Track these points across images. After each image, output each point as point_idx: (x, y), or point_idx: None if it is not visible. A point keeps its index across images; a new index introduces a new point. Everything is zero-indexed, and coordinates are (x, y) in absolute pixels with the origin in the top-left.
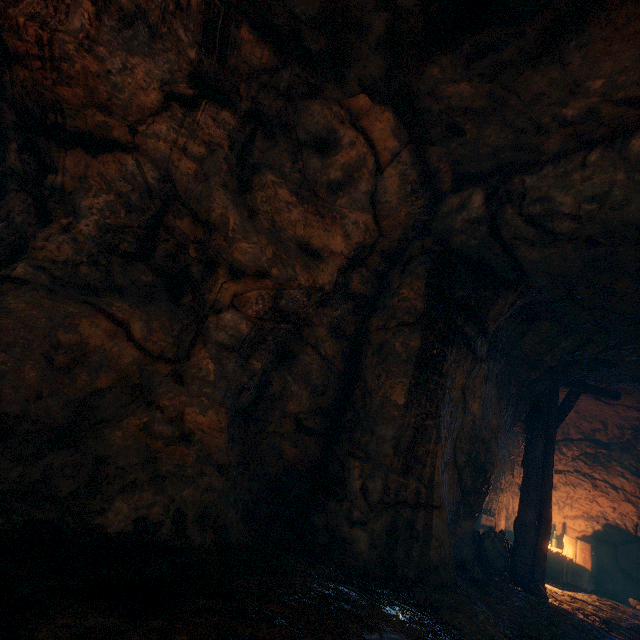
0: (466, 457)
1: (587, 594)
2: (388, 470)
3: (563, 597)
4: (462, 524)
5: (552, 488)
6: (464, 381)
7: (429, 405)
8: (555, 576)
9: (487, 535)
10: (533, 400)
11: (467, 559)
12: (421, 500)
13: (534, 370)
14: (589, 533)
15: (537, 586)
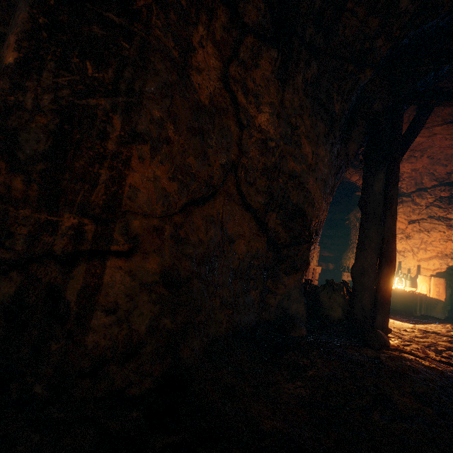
0: (266, 198)
1: (441, 324)
2: (7, 202)
3: (413, 333)
4: (285, 281)
5: (406, 238)
6: (223, 64)
7: (93, 67)
8: (408, 312)
9: (323, 288)
10: (370, 127)
11: (297, 316)
12: (83, 246)
13: (363, 70)
14: (443, 270)
15: (375, 333)
